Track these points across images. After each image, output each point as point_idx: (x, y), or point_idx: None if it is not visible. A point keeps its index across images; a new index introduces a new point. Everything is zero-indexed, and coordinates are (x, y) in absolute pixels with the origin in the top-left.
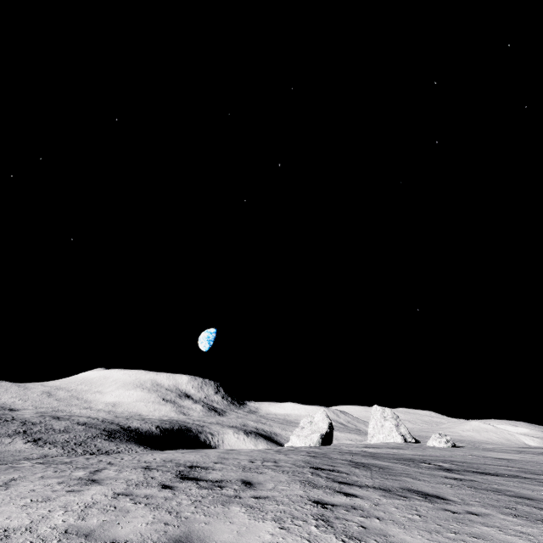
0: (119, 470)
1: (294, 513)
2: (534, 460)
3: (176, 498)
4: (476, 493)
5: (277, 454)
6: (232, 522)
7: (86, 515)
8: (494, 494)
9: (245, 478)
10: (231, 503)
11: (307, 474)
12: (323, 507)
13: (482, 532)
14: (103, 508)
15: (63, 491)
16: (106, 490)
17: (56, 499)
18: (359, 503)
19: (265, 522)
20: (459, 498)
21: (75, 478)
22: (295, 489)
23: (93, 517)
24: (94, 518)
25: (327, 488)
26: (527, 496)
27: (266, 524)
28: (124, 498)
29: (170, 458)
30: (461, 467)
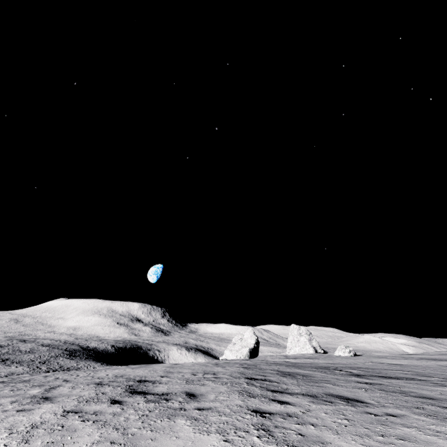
0: (71, 387)
1: (236, 424)
2: (419, 364)
3: (124, 413)
4: (387, 395)
5: (215, 367)
6: (177, 436)
7: (30, 437)
8: (401, 395)
9: (189, 390)
10: (176, 416)
11: (243, 384)
12: (262, 416)
13: (405, 433)
14: (49, 428)
15: (13, 411)
16: (56, 408)
17: (4, 420)
18: (293, 410)
19: (210, 435)
20: (375, 401)
21: (29, 397)
22: (235, 399)
23: (38, 438)
24: (38, 440)
25: (262, 397)
26: (428, 396)
27: (211, 437)
28: (73, 416)
29: (121, 374)
30: (368, 372)
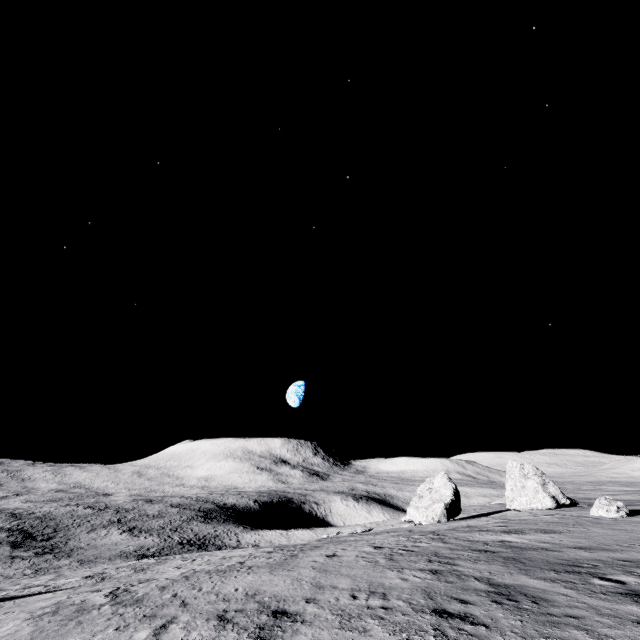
0: (182, 639)
1: None
2: None
3: None
4: None
5: (387, 569)
6: None
7: None
8: None
9: None
10: None
11: (428, 634)
12: None
13: None
14: None
15: None
16: None
17: None
18: None
19: None
20: None
21: None
22: None
23: None
24: None
25: None
26: None
27: None
28: None
29: (254, 588)
30: None
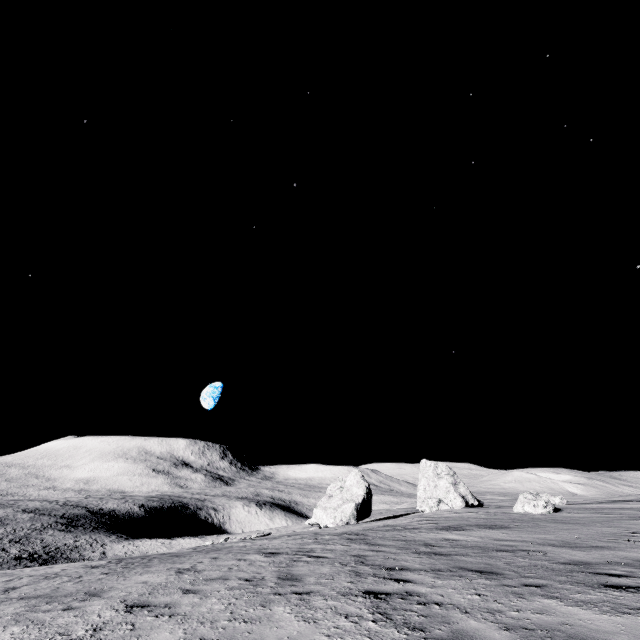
0: None
1: None
2: None
3: None
4: None
5: (278, 597)
6: None
7: None
8: None
9: None
10: None
11: None
12: None
13: None
14: None
15: None
16: None
17: None
18: None
19: None
20: None
21: None
22: None
23: None
24: None
25: None
26: None
27: None
28: None
29: None
30: None
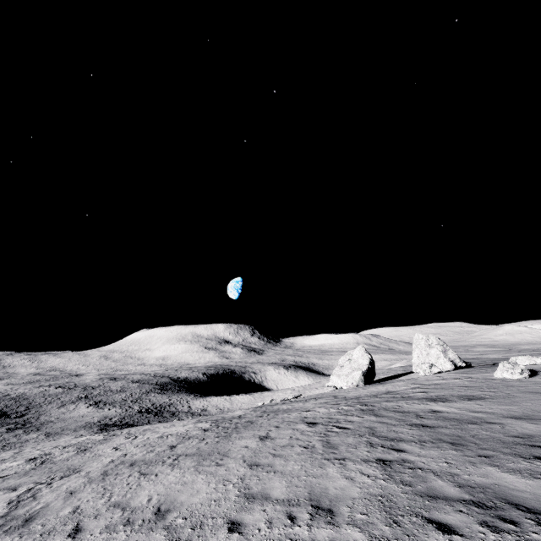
0: None
1: None
2: None
3: None
4: None
5: (327, 461)
6: None
7: None
8: None
9: None
10: None
11: None
12: None
13: None
14: None
15: None
16: None
17: None
18: None
19: None
20: None
21: None
22: None
23: None
24: None
25: None
26: None
27: None
28: None
29: (170, 497)
30: None
